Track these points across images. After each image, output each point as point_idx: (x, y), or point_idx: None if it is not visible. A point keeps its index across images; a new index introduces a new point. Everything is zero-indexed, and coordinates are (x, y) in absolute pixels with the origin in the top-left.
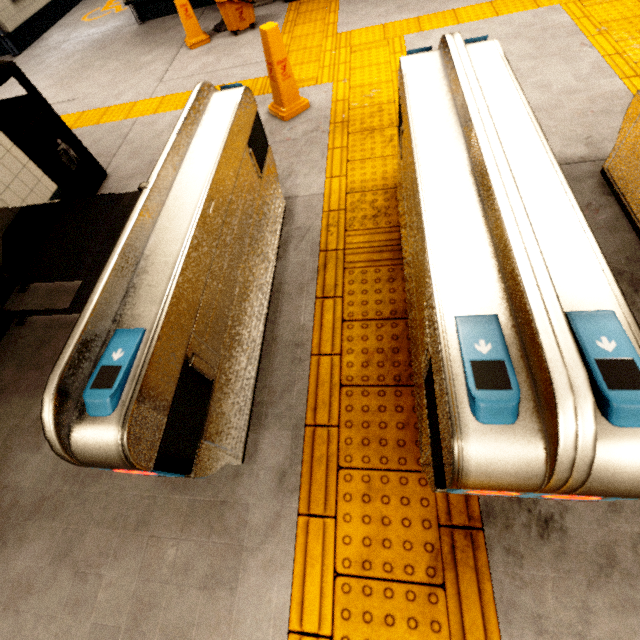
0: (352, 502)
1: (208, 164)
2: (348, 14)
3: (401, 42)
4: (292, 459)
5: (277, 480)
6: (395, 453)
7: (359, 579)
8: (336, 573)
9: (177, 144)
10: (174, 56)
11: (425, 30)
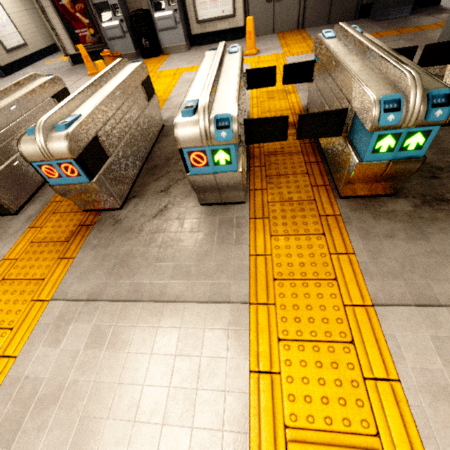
0: (52, 222)
1: (19, 95)
2: (166, 64)
3: (179, 75)
4: (37, 212)
5: (27, 219)
6: (78, 207)
7: (39, 243)
8: (31, 242)
9: (9, 88)
10: (80, 79)
11: (192, 71)
